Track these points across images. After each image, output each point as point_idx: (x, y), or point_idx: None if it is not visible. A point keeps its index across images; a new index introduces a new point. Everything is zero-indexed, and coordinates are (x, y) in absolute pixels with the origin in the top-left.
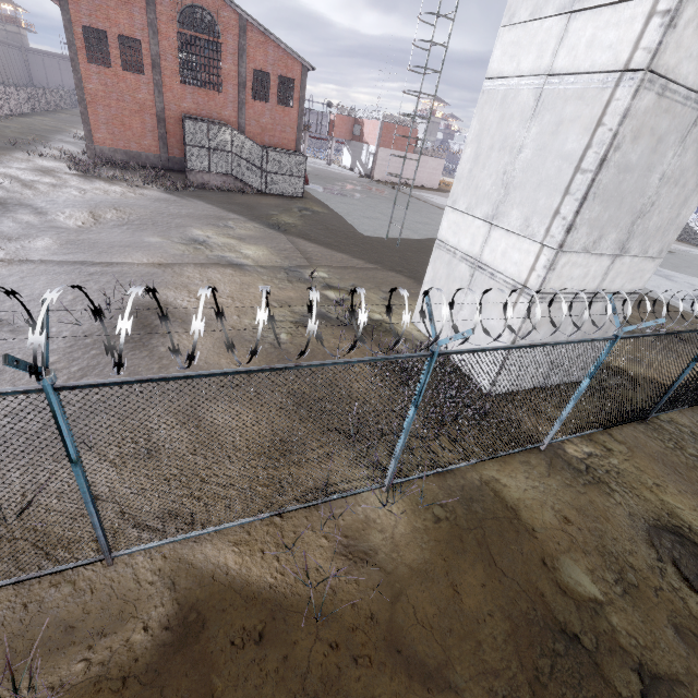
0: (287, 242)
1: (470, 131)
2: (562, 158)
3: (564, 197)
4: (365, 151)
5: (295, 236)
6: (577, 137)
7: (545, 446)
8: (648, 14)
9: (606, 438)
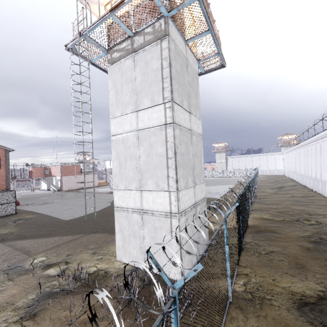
0: (5, 247)
1: (112, 155)
2: (159, 156)
3: (168, 169)
4: (55, 179)
5: (12, 240)
6: (161, 147)
7: (231, 297)
8: (164, 108)
9: (241, 269)
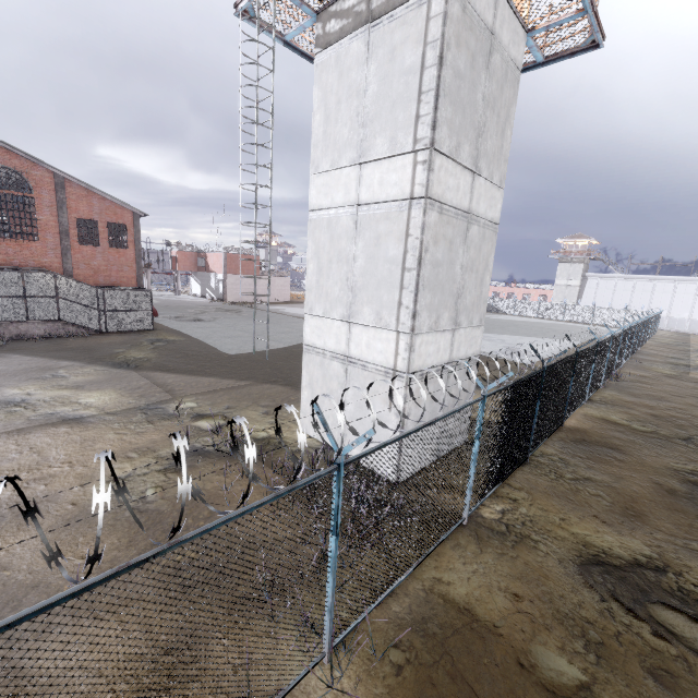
0: (140, 379)
1: (308, 250)
2: (389, 262)
3: (401, 291)
4: (214, 278)
5: (149, 370)
6: (395, 246)
7: (467, 520)
8: (413, 163)
9: (508, 490)
